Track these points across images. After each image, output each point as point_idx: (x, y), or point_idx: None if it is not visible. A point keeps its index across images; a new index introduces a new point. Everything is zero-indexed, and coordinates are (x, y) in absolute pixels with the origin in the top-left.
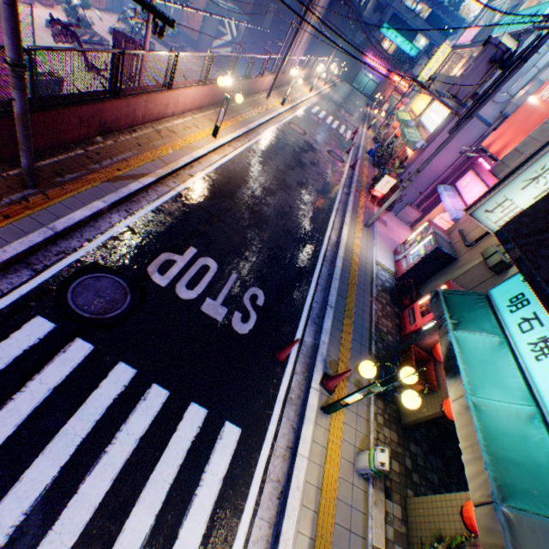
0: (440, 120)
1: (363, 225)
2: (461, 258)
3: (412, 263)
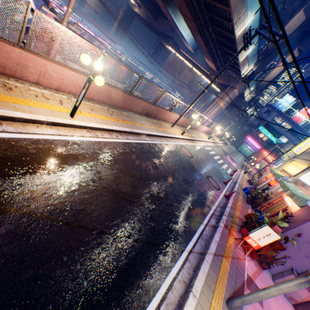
0: None
1: (225, 297)
2: None
3: None
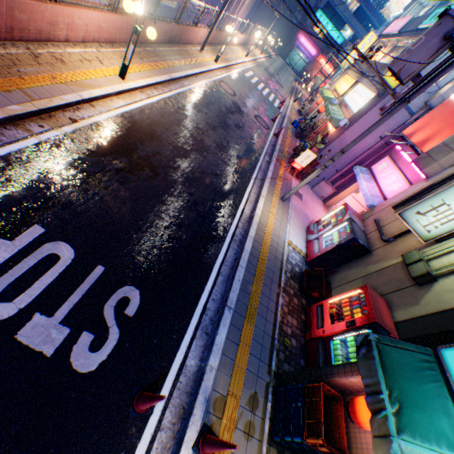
0: (364, 102)
1: (280, 198)
2: (376, 252)
3: (324, 249)
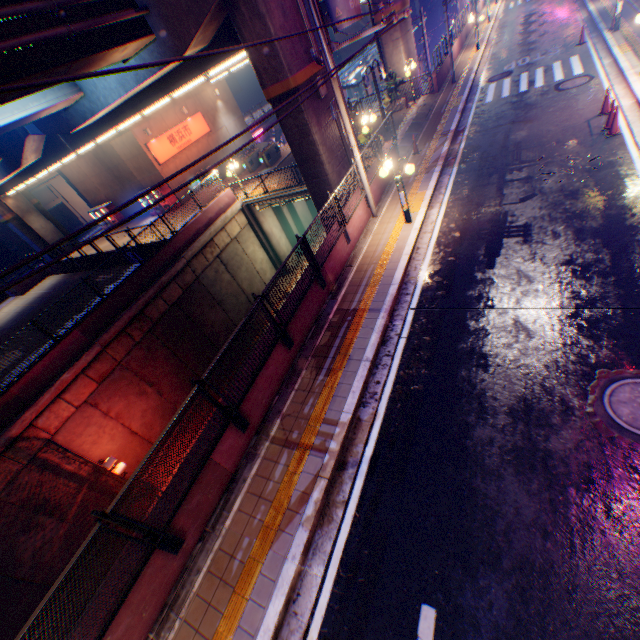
0: None
1: None
2: None
3: None
